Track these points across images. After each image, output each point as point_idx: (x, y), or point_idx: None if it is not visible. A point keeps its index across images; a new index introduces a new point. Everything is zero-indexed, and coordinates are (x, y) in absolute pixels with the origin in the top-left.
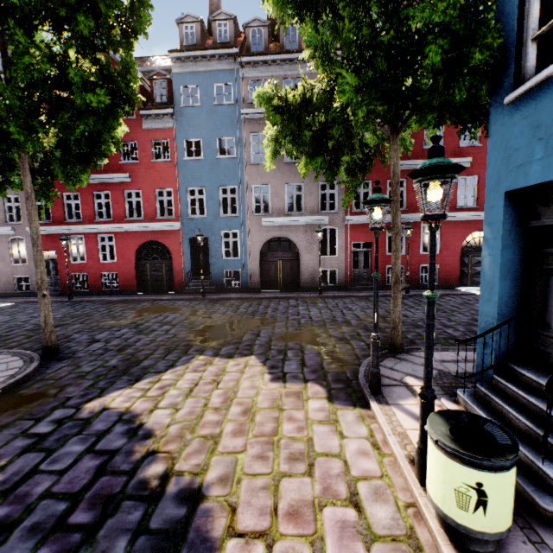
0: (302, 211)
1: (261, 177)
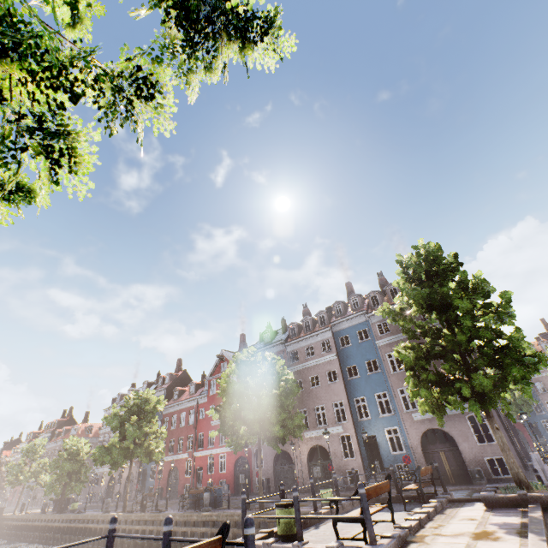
0: None
1: (546, 397)
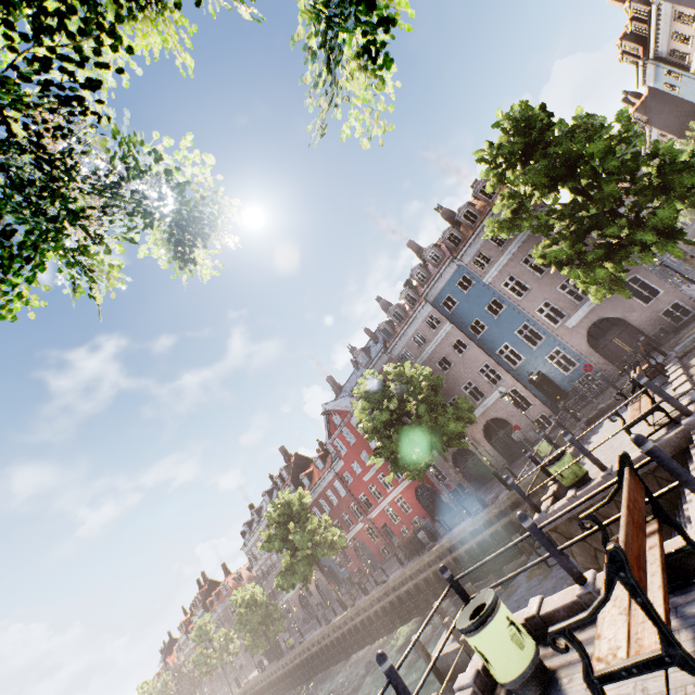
0: (688, 225)
1: None
